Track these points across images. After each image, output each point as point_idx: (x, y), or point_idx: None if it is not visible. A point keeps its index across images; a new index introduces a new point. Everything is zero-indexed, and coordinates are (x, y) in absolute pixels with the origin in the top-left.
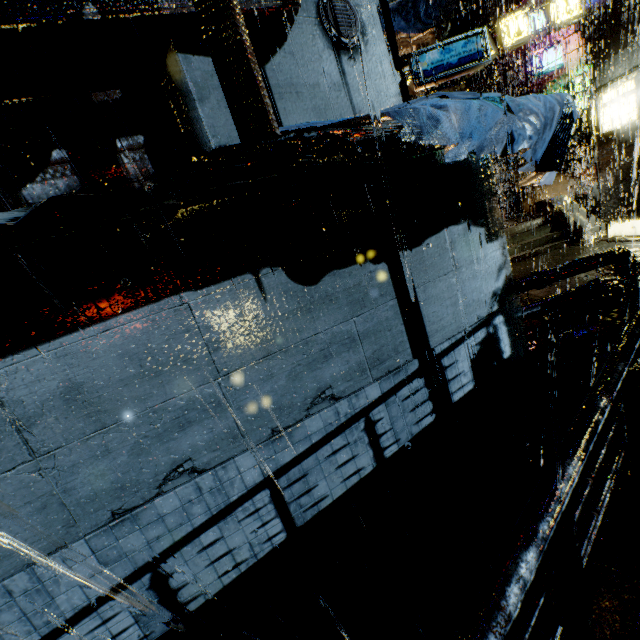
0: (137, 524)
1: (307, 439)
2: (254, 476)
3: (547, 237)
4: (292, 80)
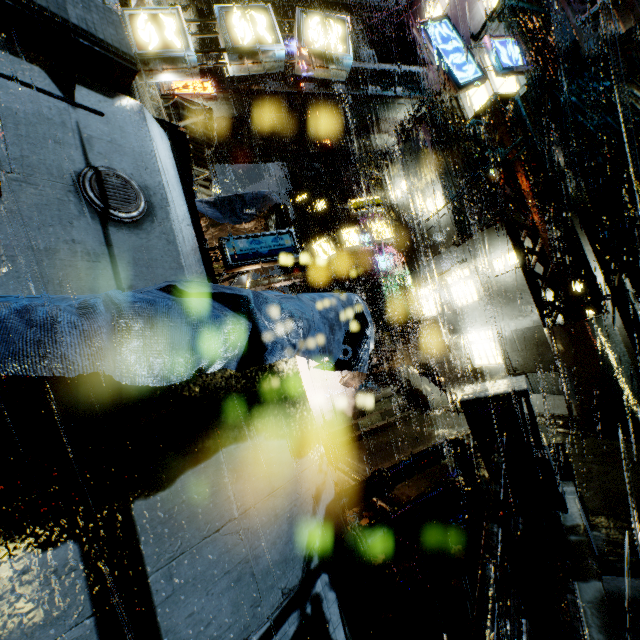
0: None
1: None
2: None
3: (402, 405)
4: None
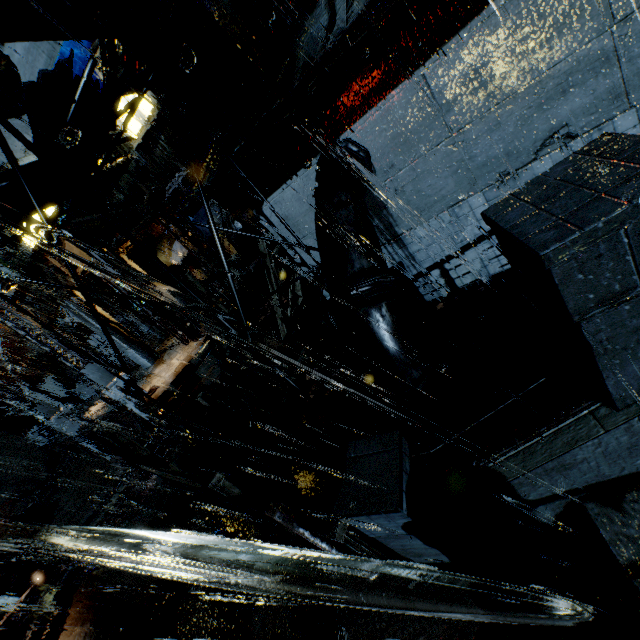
0: (516, 183)
1: None
2: None
3: None
4: None
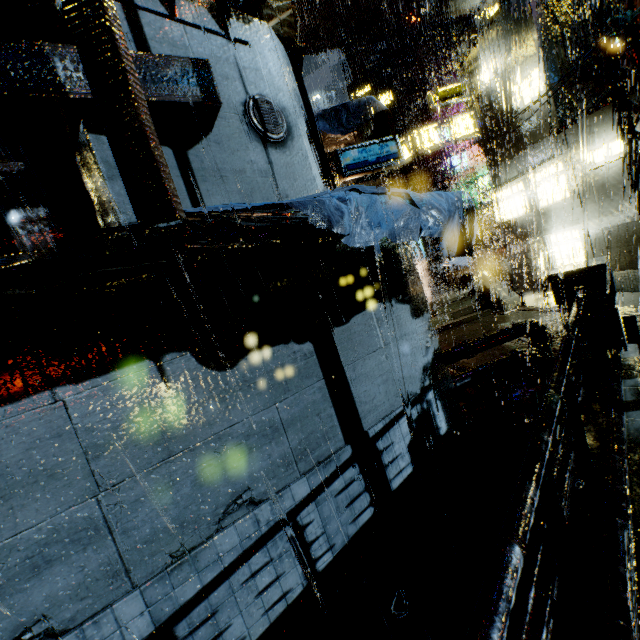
0: None
1: (217, 562)
2: (141, 627)
3: (473, 306)
4: (217, 165)
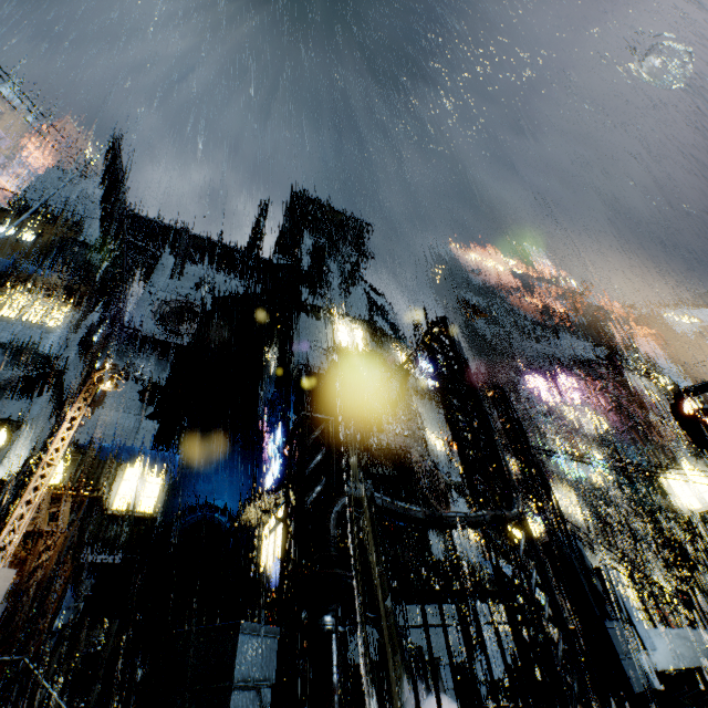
0: None
1: None
2: None
3: None
4: None
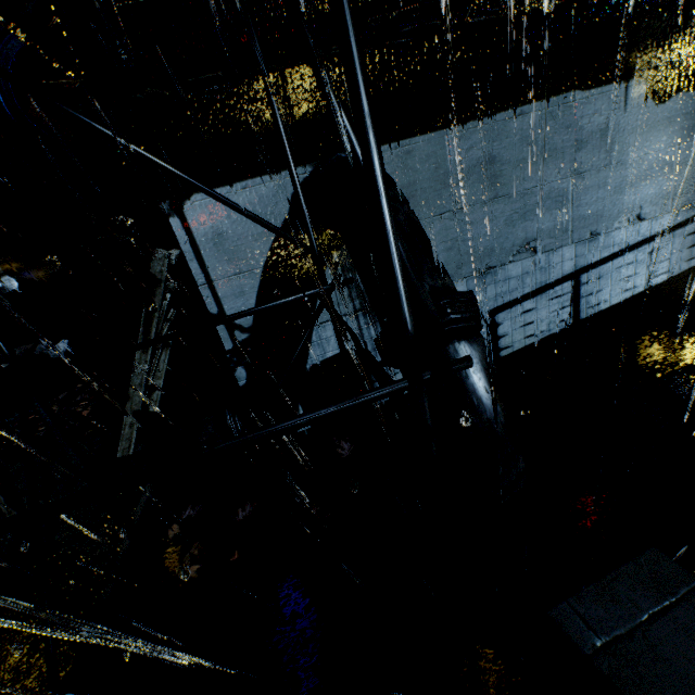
0: (494, 279)
1: (610, 248)
2: (568, 267)
3: None
4: None
